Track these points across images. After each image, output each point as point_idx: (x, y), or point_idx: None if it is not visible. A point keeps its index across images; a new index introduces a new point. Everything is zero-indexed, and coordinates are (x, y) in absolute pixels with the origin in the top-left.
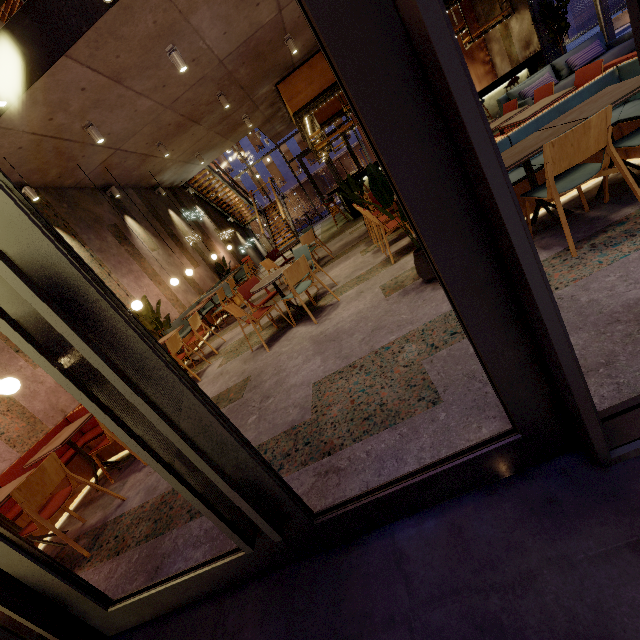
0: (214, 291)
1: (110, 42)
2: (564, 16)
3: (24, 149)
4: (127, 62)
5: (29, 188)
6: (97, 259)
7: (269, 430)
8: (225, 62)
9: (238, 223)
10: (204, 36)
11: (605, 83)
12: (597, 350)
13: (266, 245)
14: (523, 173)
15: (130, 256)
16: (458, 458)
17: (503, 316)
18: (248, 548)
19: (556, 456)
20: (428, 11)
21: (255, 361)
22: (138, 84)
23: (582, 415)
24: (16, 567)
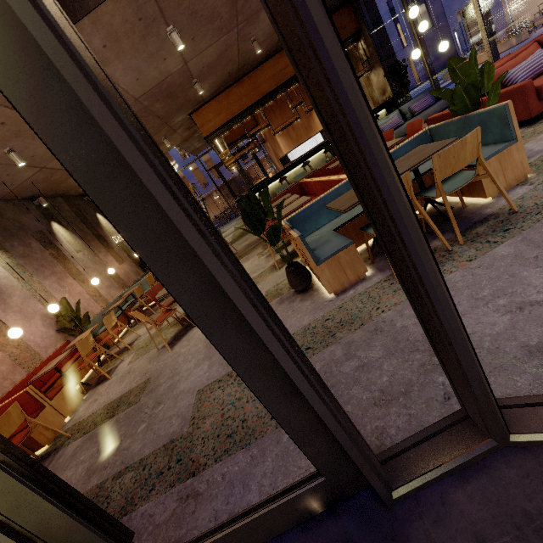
0: (136, 285)
1: None
2: (405, 75)
3: None
4: None
5: None
6: (19, 264)
7: (152, 442)
8: (141, 99)
9: None
10: (118, 82)
11: (421, 139)
12: (401, 378)
13: None
14: None
15: (54, 259)
16: (276, 501)
17: (288, 389)
18: None
19: (358, 491)
20: (156, 189)
21: (158, 361)
22: None
23: (360, 469)
24: None
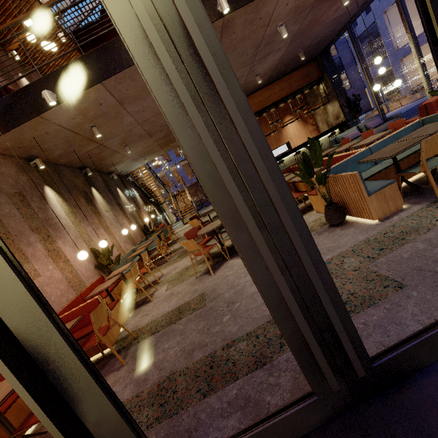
0: (146, 242)
1: (127, 81)
2: (359, 105)
3: (48, 134)
4: (131, 94)
5: (39, 160)
6: (73, 212)
7: (250, 322)
8: None
9: (156, 202)
10: None
11: (416, 126)
12: None
13: (171, 218)
14: (383, 166)
15: (93, 213)
16: None
17: None
18: (336, 385)
19: None
20: None
21: (203, 283)
22: (130, 107)
23: None
24: (102, 424)
